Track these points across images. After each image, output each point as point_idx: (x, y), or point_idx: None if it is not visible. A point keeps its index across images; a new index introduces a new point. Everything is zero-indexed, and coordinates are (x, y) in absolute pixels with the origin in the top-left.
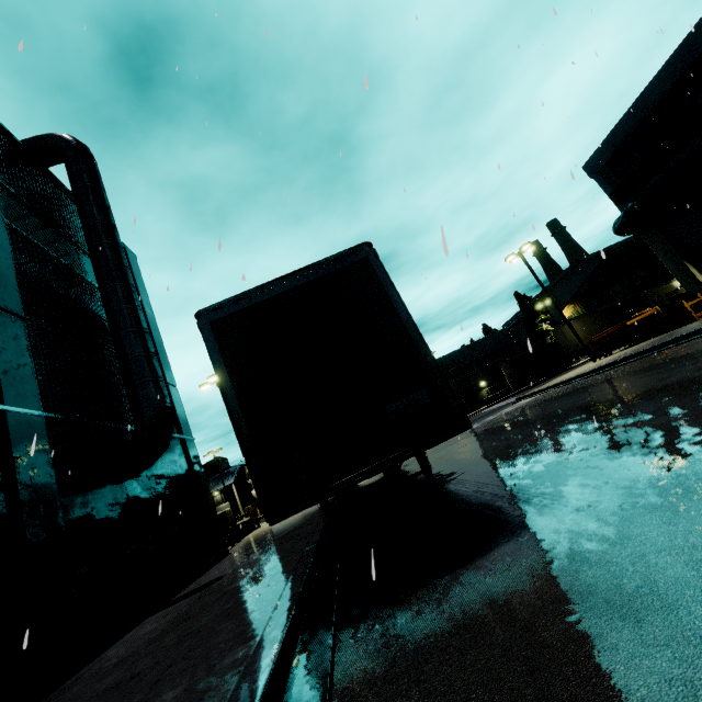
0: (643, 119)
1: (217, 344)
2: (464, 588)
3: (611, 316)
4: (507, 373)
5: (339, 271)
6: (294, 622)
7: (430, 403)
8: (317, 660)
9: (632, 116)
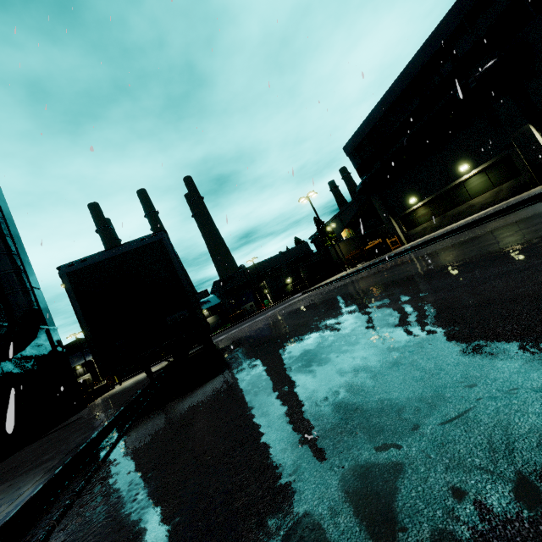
0: (372, 127)
1: (71, 286)
2: (189, 396)
3: (362, 241)
4: (303, 274)
5: (145, 246)
6: (114, 421)
7: (189, 316)
8: (120, 430)
9: (367, 124)
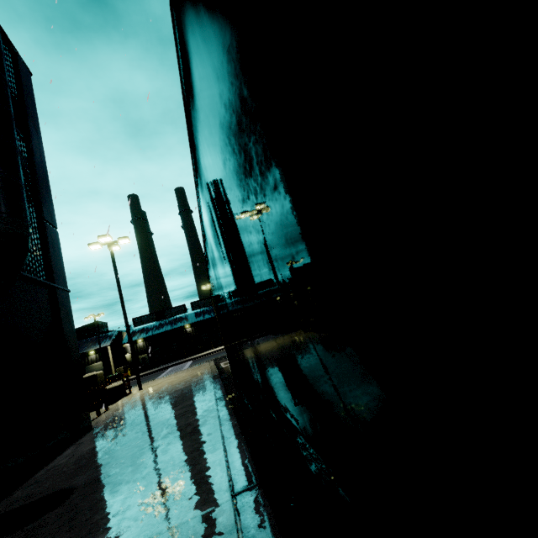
0: None
1: None
2: None
3: None
4: None
5: None
6: None
7: None
8: None
9: None
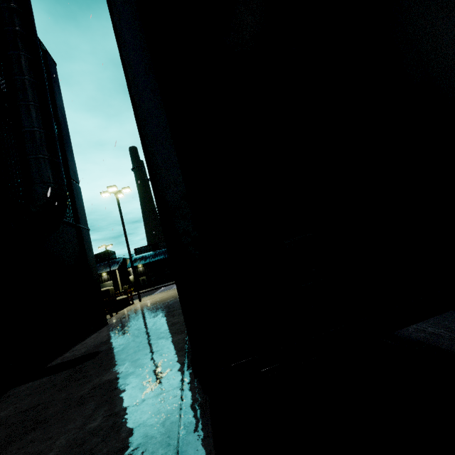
0: None
1: None
2: None
3: None
4: None
5: None
6: None
7: None
8: None
9: None
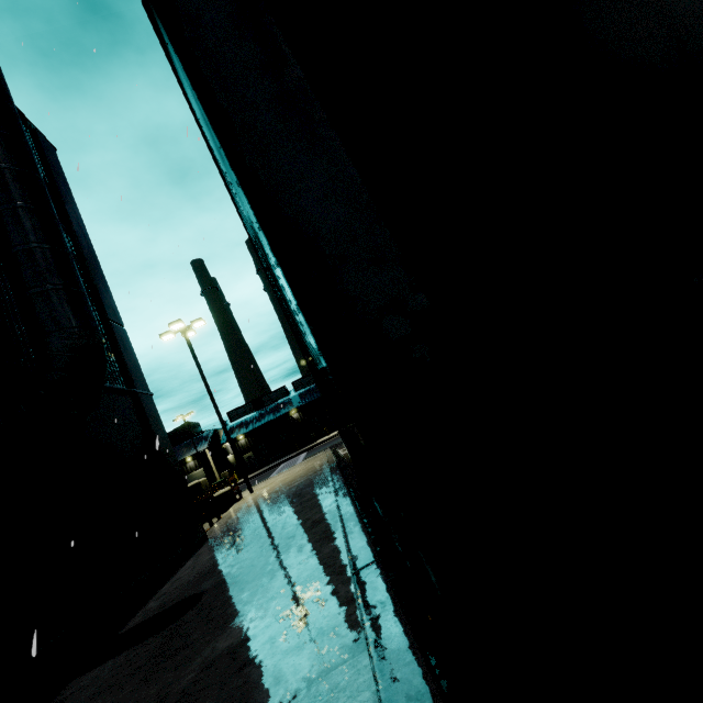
0: None
1: None
2: None
3: None
4: None
5: None
6: None
7: None
8: None
9: None
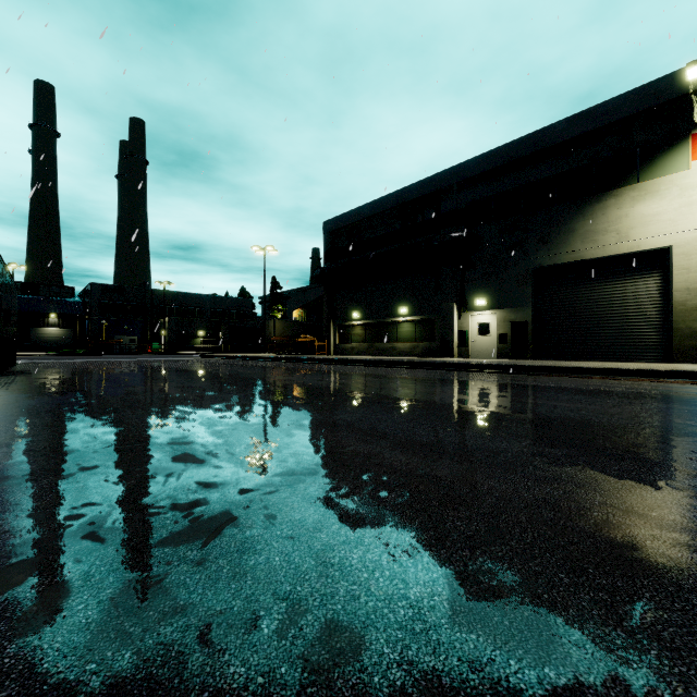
0: (356, 221)
1: None
2: None
3: (303, 330)
4: (223, 334)
5: None
6: None
7: None
8: None
9: (353, 215)
